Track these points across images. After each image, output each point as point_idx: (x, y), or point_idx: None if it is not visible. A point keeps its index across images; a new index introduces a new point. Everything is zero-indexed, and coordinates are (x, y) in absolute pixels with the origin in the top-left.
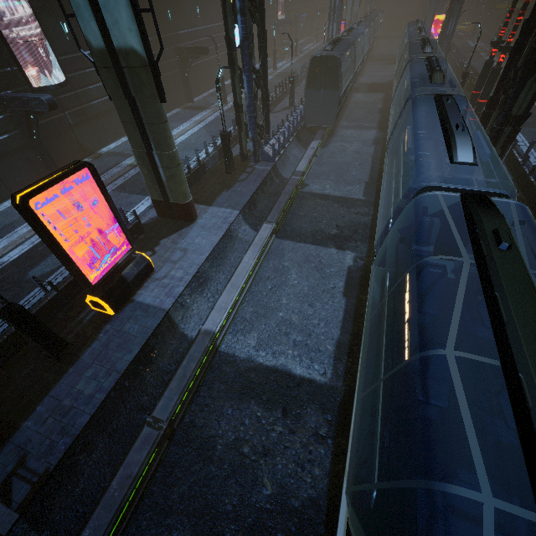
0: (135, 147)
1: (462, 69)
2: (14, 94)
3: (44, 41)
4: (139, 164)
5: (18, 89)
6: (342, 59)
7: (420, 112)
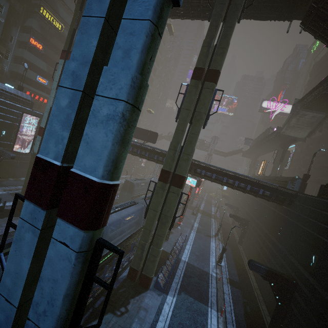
0: (26, 180)
1: (196, 206)
2: (3, 149)
3: (32, 141)
4: (23, 186)
5: (7, 148)
6: (142, 185)
7: (133, 206)
